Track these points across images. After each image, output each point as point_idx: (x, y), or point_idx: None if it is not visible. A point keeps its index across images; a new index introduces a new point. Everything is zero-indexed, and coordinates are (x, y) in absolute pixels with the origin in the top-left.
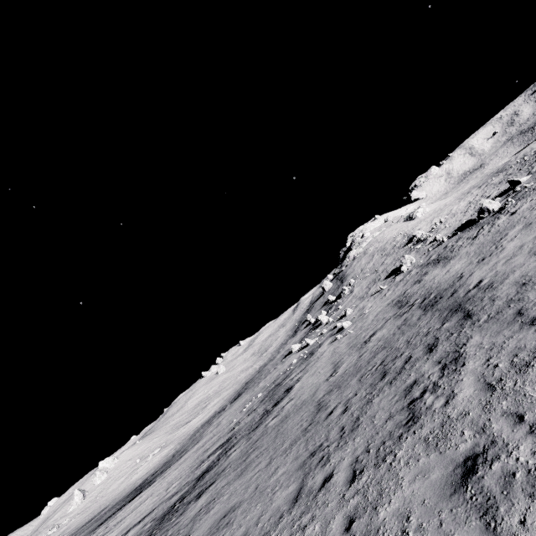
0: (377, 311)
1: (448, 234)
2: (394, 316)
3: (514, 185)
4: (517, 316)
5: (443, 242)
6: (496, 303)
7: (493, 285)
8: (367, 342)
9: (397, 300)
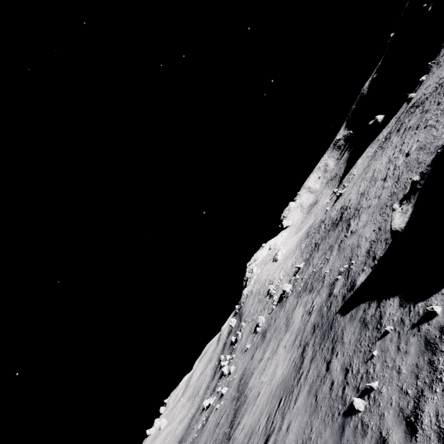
0: (235, 383)
1: (278, 298)
2: (233, 398)
3: (299, 268)
4: (232, 440)
5: (273, 309)
6: (237, 421)
7: (246, 399)
8: (218, 425)
9: (242, 374)
